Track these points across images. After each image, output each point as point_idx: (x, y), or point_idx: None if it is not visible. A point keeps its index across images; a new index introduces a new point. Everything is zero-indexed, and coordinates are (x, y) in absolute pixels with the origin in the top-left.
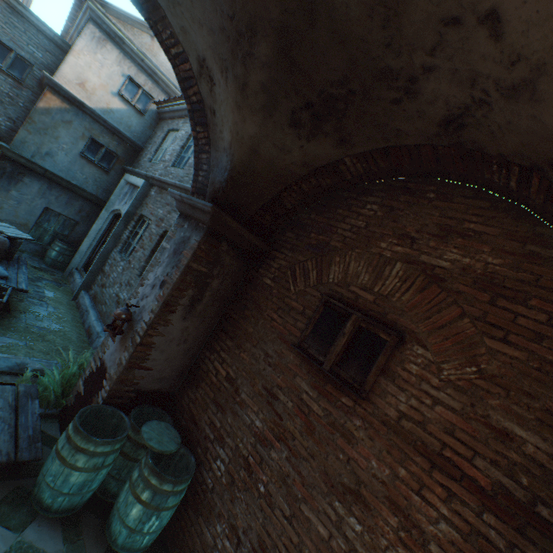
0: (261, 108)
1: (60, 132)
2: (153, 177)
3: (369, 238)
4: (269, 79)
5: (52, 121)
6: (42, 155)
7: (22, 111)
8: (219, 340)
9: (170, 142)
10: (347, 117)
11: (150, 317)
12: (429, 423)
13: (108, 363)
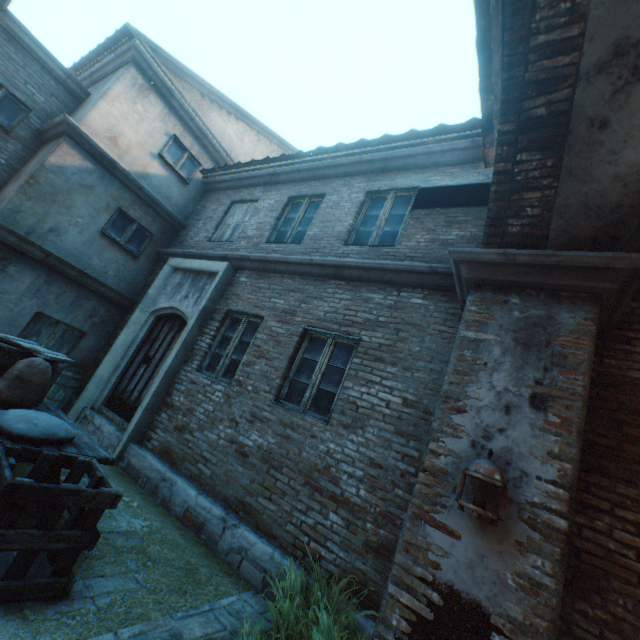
0: None
1: (74, 200)
2: (245, 257)
3: None
4: None
5: (65, 183)
6: (43, 232)
7: (3, 170)
8: (594, 488)
9: (241, 215)
10: None
11: (559, 469)
12: None
13: (473, 589)
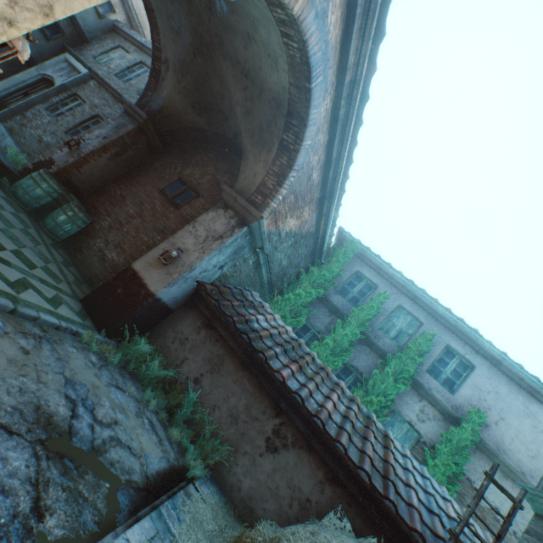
0: (183, 94)
1: None
2: (97, 74)
3: (206, 165)
4: (189, 88)
5: None
6: None
7: None
8: (122, 180)
9: (118, 56)
10: (212, 116)
11: (94, 149)
12: (194, 217)
13: (57, 160)
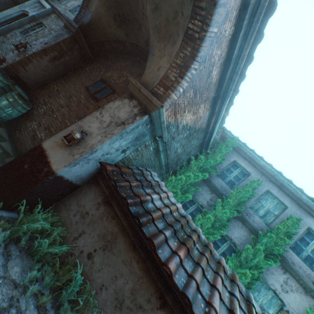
0: (106, 6)
1: None
2: (56, 9)
3: (123, 70)
4: None
5: None
6: None
7: None
8: (60, 79)
9: None
10: (129, 27)
11: (36, 51)
12: None
13: (8, 59)
